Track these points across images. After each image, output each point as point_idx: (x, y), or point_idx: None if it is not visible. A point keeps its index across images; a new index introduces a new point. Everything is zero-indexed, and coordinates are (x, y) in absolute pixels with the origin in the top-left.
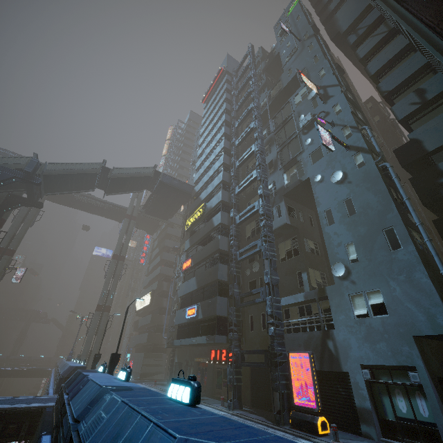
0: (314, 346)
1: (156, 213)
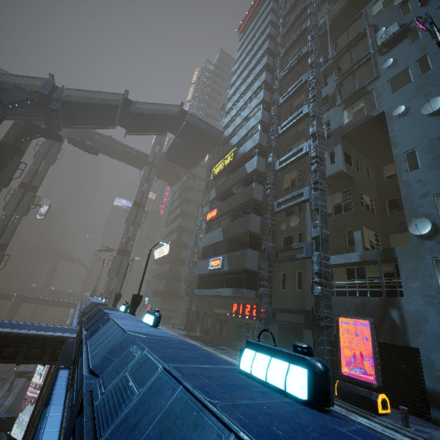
0: (369, 313)
1: (178, 161)
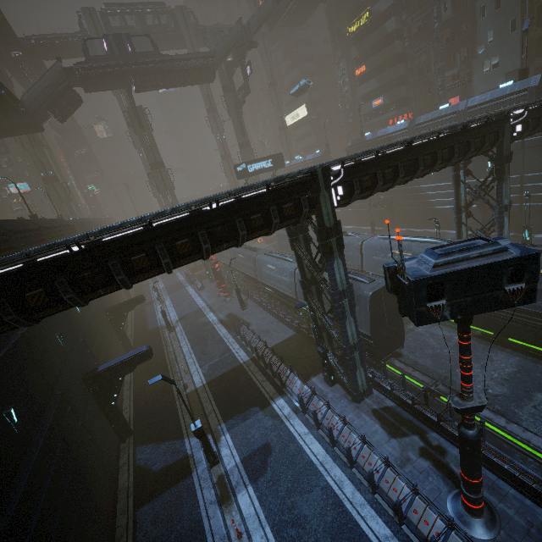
0: (460, 93)
1: (294, 23)
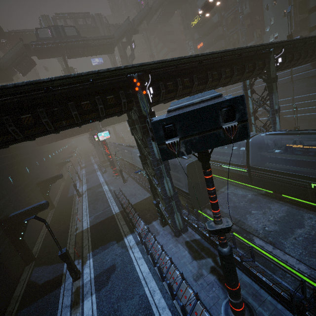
0: None
1: (162, 21)
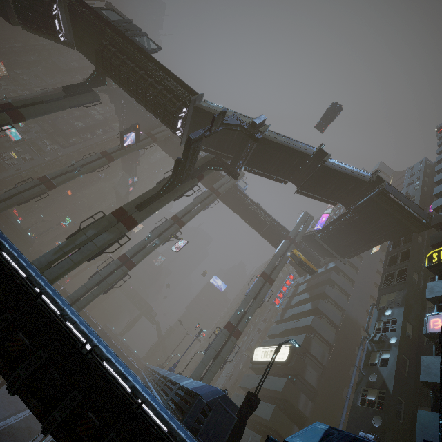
0: None
1: (334, 242)
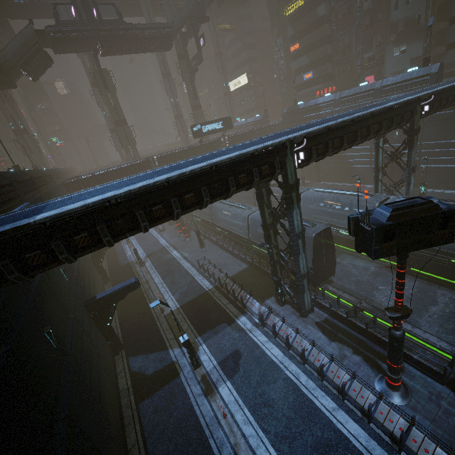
0: (374, 73)
1: (238, 0)
